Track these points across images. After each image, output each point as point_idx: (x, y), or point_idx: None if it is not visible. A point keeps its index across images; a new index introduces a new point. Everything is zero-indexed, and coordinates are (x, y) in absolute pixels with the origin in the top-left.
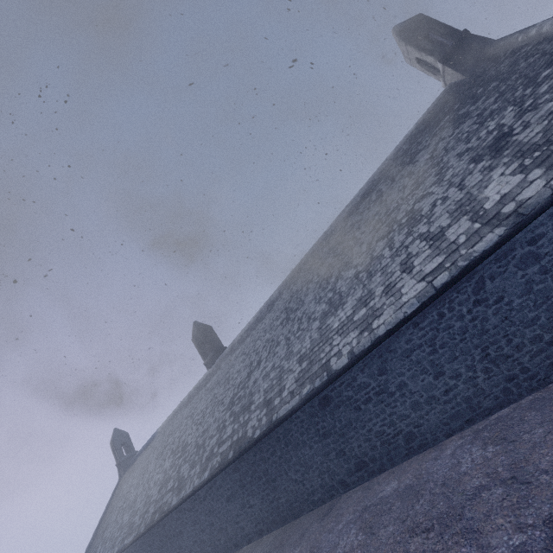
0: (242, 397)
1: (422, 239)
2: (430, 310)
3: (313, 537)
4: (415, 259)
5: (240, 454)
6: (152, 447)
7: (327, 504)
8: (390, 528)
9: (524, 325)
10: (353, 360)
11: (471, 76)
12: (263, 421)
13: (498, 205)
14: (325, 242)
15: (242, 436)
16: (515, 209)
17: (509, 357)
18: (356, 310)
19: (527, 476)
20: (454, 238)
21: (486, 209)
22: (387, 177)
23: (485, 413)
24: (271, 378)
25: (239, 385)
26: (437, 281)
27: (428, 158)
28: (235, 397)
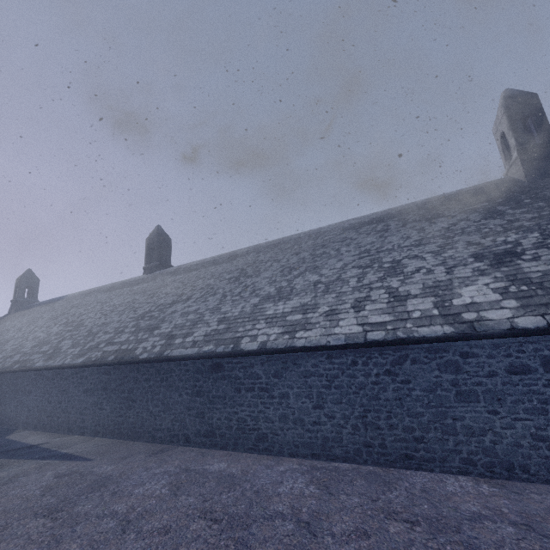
0: (154, 318)
1: (387, 291)
2: (349, 353)
3: (131, 464)
4: (369, 304)
5: (119, 363)
6: (53, 306)
7: (164, 445)
8: (192, 499)
9: (408, 413)
10: (261, 351)
11: (531, 183)
12: (156, 349)
13: (464, 307)
14: (314, 236)
15: (130, 350)
16: (473, 320)
17: (379, 429)
18: (294, 312)
19: (318, 529)
20: (411, 308)
21: (452, 304)
22: (402, 219)
23: (330, 457)
24: (188, 318)
25: (159, 306)
26: (372, 334)
27: (444, 227)
28: (148, 314)
